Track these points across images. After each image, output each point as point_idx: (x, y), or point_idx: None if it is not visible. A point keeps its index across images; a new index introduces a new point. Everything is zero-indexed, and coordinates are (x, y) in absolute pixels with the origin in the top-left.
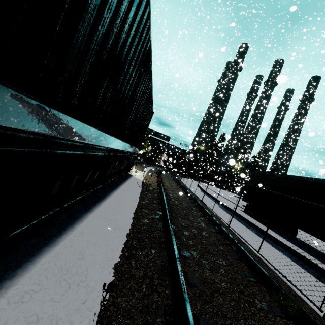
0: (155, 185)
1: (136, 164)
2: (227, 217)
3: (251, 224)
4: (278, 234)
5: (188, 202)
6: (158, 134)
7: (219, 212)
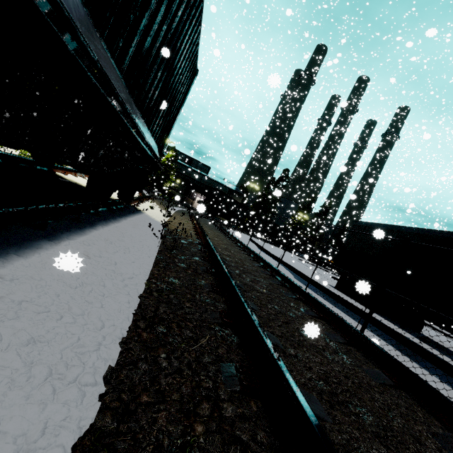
0: (192, 236)
1: (155, 199)
2: (329, 304)
3: (364, 315)
4: (411, 335)
5: (265, 276)
6: (192, 161)
7: (310, 292)
